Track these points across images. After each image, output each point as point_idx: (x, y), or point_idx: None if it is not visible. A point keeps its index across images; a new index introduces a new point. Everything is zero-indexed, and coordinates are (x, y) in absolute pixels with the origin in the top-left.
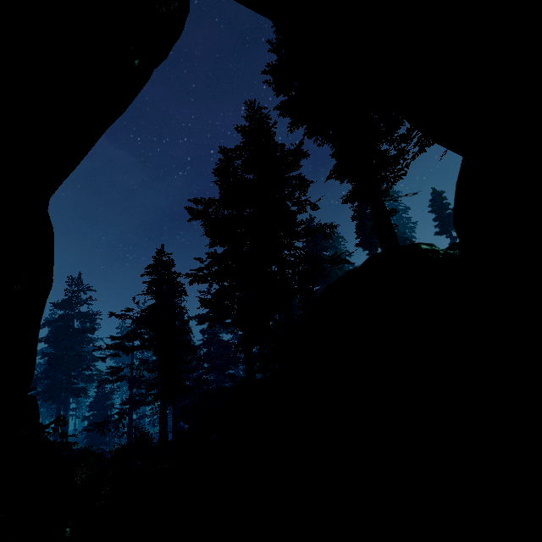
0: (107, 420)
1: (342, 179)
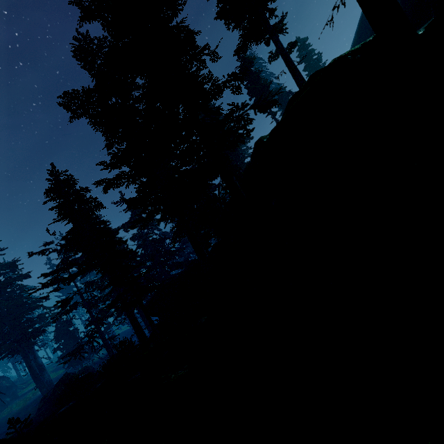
0: (79, 346)
1: (228, 24)
